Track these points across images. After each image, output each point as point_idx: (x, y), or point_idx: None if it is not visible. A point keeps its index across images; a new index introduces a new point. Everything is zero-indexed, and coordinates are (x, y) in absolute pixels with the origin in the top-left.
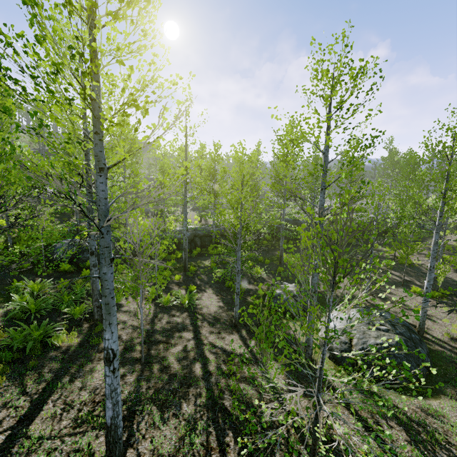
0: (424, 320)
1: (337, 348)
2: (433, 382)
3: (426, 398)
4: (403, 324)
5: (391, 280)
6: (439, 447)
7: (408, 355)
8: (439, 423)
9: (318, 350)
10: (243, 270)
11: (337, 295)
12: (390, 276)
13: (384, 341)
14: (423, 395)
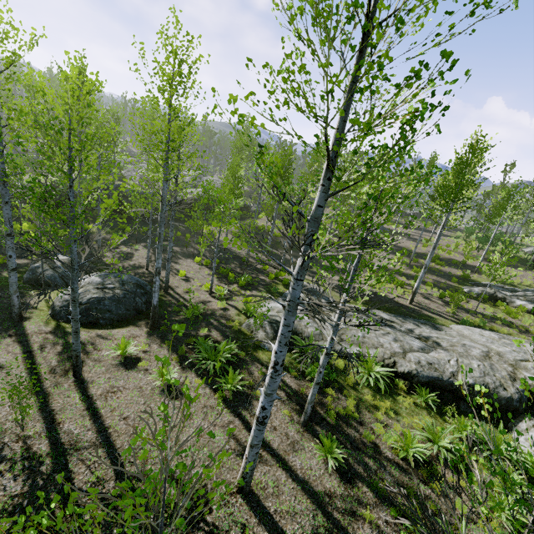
0: (167, 280)
1: (59, 305)
2: (135, 319)
3: (115, 329)
4: (136, 283)
5: (188, 253)
6: (82, 351)
7: (120, 304)
8: (102, 340)
9: (46, 311)
10: (18, 242)
11: (124, 266)
12: (191, 250)
13: (100, 295)
14: (115, 327)
